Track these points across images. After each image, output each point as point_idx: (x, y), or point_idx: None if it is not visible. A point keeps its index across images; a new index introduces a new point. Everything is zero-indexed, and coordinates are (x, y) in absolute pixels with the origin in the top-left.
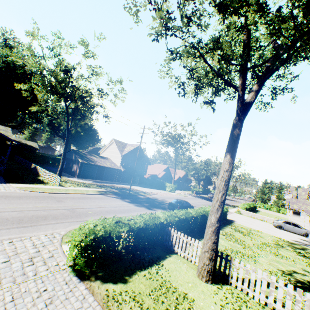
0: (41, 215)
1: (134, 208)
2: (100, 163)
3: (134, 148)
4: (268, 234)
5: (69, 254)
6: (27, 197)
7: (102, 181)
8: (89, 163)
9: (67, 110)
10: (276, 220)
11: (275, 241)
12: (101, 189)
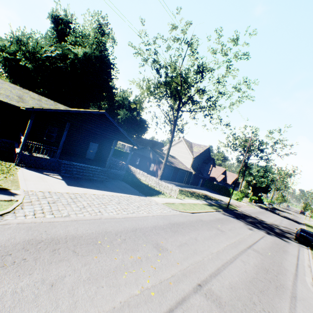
0: (259, 265)
1: (272, 238)
2: (177, 165)
3: (204, 150)
4: None
5: None
6: (194, 224)
7: (177, 183)
8: (171, 165)
9: (178, 112)
10: None
11: None
12: (202, 201)
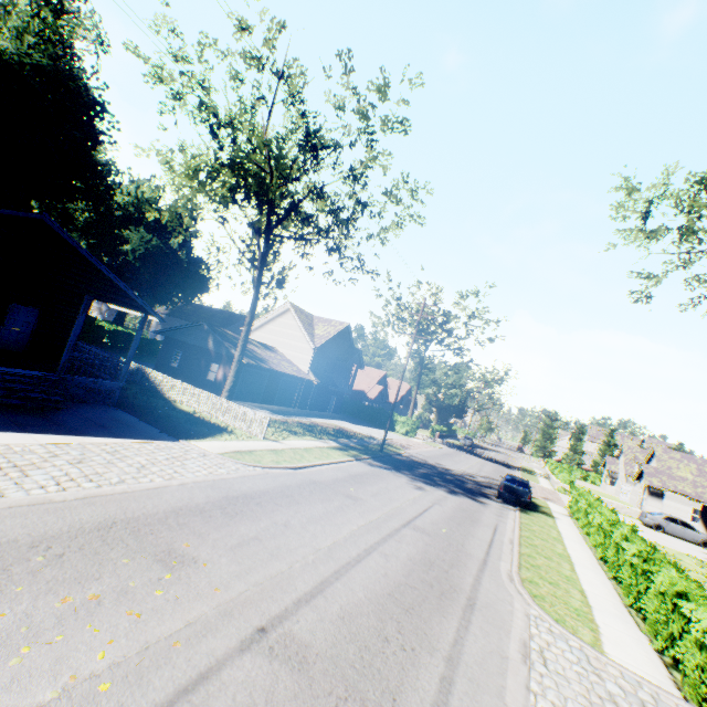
0: (418, 557)
1: (458, 501)
2: (276, 366)
3: (339, 331)
4: (671, 549)
5: (697, 691)
6: (294, 491)
7: (277, 408)
8: (261, 366)
9: (268, 239)
10: (651, 514)
11: (704, 568)
12: (329, 442)
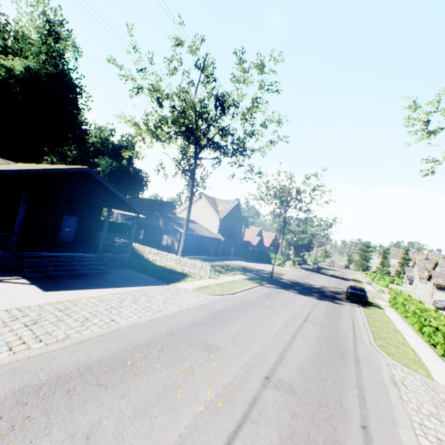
0: (320, 337)
1: (325, 304)
2: (200, 233)
3: (233, 207)
4: None
5: None
6: (241, 307)
7: (203, 257)
8: (193, 234)
9: (196, 161)
10: (440, 301)
11: None
12: (241, 275)
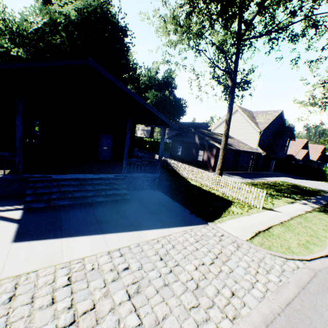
0: None
1: None
2: (238, 147)
3: (275, 117)
4: None
5: None
6: None
7: (241, 173)
8: (230, 148)
9: (239, 45)
10: None
11: None
12: (305, 202)
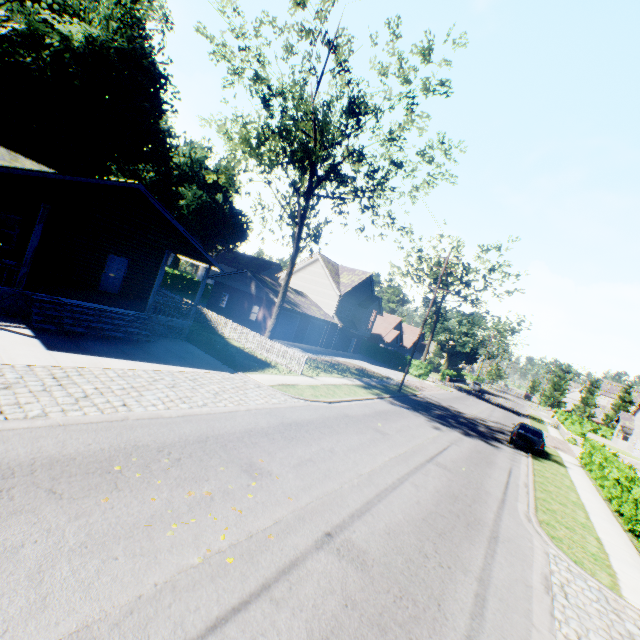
0: (443, 490)
1: (472, 443)
2: (307, 310)
3: (362, 280)
4: None
5: None
6: (333, 423)
7: (306, 347)
8: (295, 310)
9: (309, 198)
10: None
11: None
12: (354, 380)
